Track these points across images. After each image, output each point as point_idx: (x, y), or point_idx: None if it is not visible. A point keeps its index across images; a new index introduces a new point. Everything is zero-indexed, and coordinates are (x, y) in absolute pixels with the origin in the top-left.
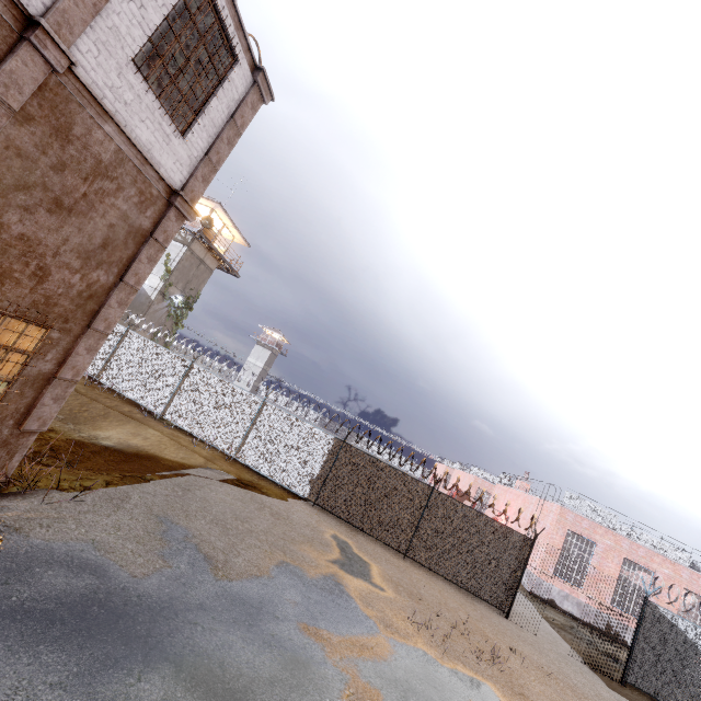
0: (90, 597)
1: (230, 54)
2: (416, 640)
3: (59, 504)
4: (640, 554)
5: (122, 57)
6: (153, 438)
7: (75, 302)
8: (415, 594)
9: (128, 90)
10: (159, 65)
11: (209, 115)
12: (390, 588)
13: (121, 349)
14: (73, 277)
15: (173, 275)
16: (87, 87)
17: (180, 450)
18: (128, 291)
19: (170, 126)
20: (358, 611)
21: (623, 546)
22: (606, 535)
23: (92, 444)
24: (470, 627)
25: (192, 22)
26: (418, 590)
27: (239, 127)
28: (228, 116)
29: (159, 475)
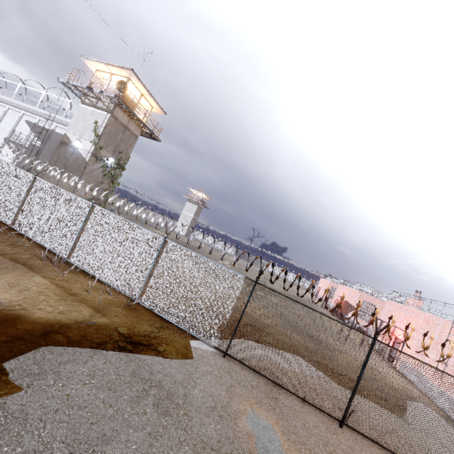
0: None
1: None
2: None
3: None
4: None
5: None
6: (35, 288)
7: None
8: None
9: None
10: None
11: None
12: None
13: (30, 197)
14: None
15: (102, 139)
16: None
17: (63, 301)
18: None
19: None
20: None
21: None
22: None
23: None
24: None
25: None
26: None
27: None
28: None
29: None
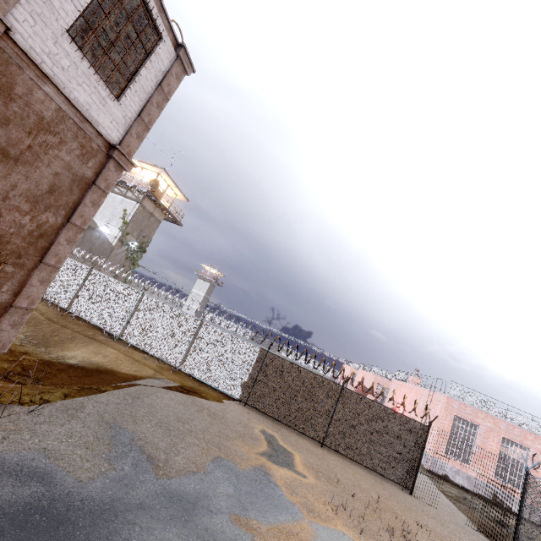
0: (33, 505)
1: (155, 32)
2: (336, 522)
3: (18, 417)
4: (515, 433)
5: (57, 28)
6: (112, 355)
7: (26, 240)
8: (333, 478)
9: (65, 57)
10: (92, 37)
11: (140, 83)
12: (311, 475)
13: (86, 285)
14: (24, 218)
15: (129, 226)
16: (24, 51)
17: (133, 364)
18: (75, 231)
19: (105, 90)
20: (284, 499)
21: (501, 427)
22: (486, 418)
23: (59, 362)
24: (381, 505)
25: (119, 3)
26: (335, 475)
27: (166, 94)
28: (156, 84)
29: (113, 387)
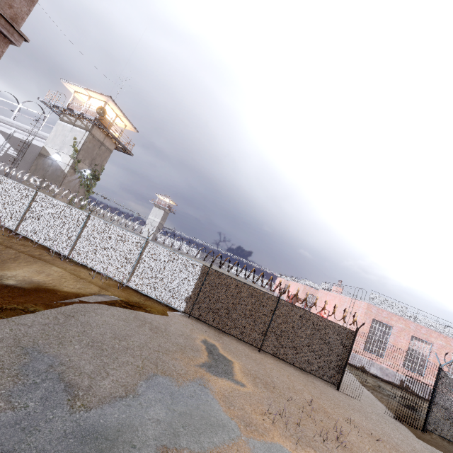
0: None
1: None
2: (273, 434)
3: None
4: (422, 332)
5: None
6: (56, 274)
7: None
8: (269, 383)
9: None
10: None
11: None
12: (249, 382)
13: (32, 207)
14: None
15: (80, 154)
16: None
17: (78, 282)
18: None
19: None
20: (221, 415)
21: (411, 327)
22: (399, 320)
23: None
24: (314, 406)
25: None
26: (272, 379)
27: None
28: None
29: (45, 306)
